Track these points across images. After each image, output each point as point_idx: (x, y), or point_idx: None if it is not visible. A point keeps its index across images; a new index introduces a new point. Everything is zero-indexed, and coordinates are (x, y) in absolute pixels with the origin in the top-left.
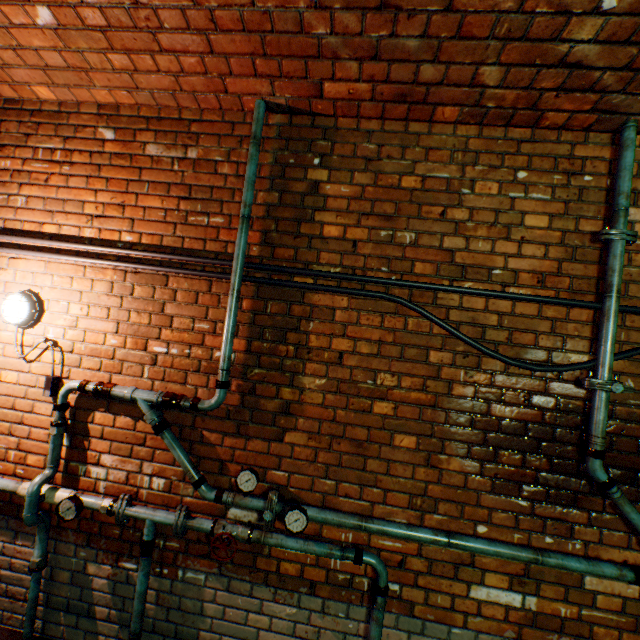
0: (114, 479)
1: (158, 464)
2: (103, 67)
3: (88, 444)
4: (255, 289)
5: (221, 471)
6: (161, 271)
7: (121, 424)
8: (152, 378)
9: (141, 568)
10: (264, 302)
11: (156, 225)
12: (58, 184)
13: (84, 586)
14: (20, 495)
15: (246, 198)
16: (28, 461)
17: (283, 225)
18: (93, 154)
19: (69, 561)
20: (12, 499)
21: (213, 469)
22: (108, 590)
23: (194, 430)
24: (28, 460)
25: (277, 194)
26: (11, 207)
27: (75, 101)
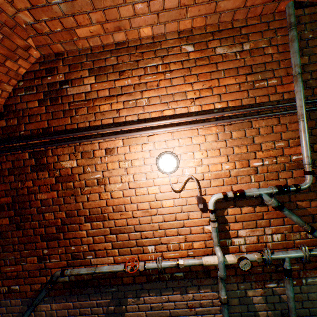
0: (249, 242)
1: (273, 227)
2: (202, 1)
3: (228, 227)
4: (306, 115)
5: (312, 221)
6: (247, 119)
7: (245, 211)
8: (256, 181)
9: (290, 284)
10: (314, 121)
11: (235, 94)
12: (165, 85)
13: (248, 303)
14: (204, 265)
15: (298, 62)
16: (193, 246)
17: (314, 74)
18: (182, 62)
19: (234, 293)
20: (190, 269)
21: (307, 221)
22: (262, 301)
23: (290, 203)
24: (193, 246)
25: (306, 57)
26: (139, 106)
27: (162, 33)
